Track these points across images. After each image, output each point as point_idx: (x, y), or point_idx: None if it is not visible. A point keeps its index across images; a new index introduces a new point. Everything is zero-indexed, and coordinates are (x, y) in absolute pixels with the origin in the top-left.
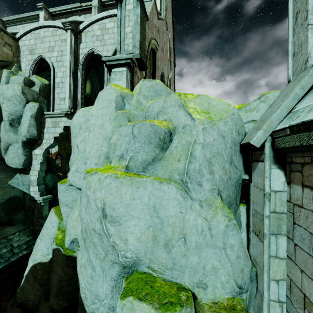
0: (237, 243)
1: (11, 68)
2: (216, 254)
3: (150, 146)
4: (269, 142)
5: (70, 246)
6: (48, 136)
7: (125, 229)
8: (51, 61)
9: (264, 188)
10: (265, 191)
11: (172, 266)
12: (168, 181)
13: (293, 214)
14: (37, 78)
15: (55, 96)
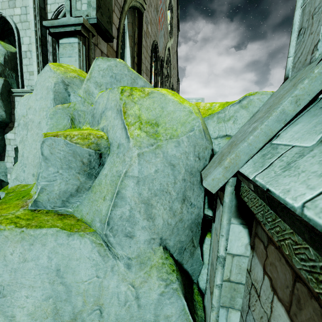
0: (177, 312)
1: None
2: None
3: (71, 172)
4: (231, 185)
5: None
6: None
7: (11, 302)
8: (13, 22)
9: (218, 248)
10: (218, 254)
11: None
12: (81, 233)
13: (250, 295)
14: (0, 45)
15: (23, 69)
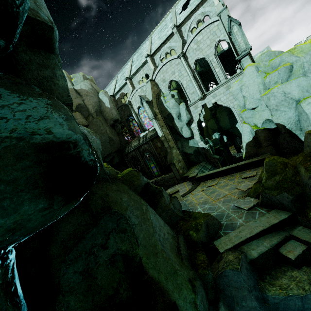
0: None
1: (161, 95)
2: None
3: (286, 73)
4: None
5: (261, 126)
6: (195, 115)
7: (292, 93)
8: (177, 79)
9: None
10: None
11: None
12: (299, 77)
13: None
14: (173, 92)
15: (187, 94)
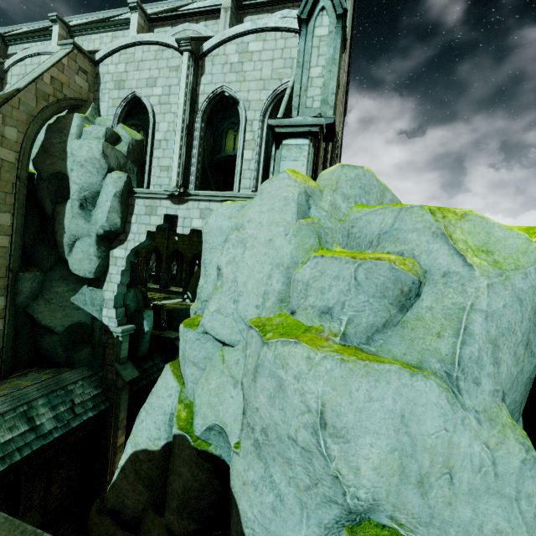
0: None
1: (85, 111)
2: (504, 507)
3: (383, 303)
4: None
5: (203, 435)
6: (137, 228)
7: (355, 450)
8: (150, 103)
9: None
10: None
11: (429, 519)
12: (425, 373)
13: None
14: (126, 131)
15: (153, 163)
